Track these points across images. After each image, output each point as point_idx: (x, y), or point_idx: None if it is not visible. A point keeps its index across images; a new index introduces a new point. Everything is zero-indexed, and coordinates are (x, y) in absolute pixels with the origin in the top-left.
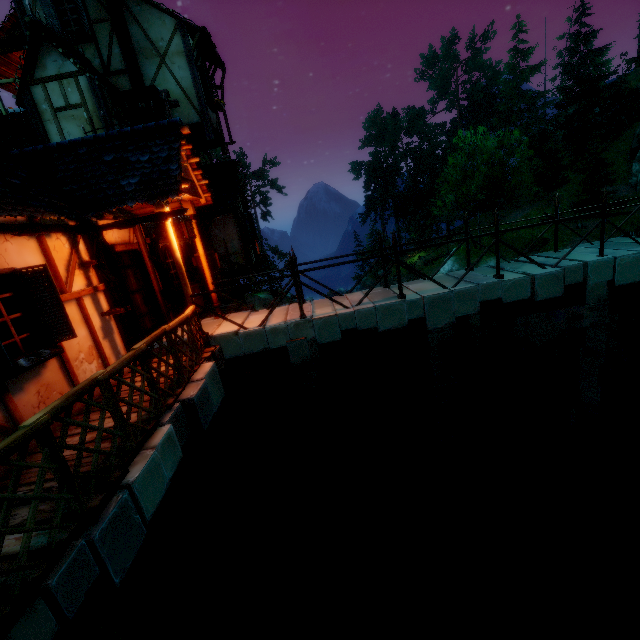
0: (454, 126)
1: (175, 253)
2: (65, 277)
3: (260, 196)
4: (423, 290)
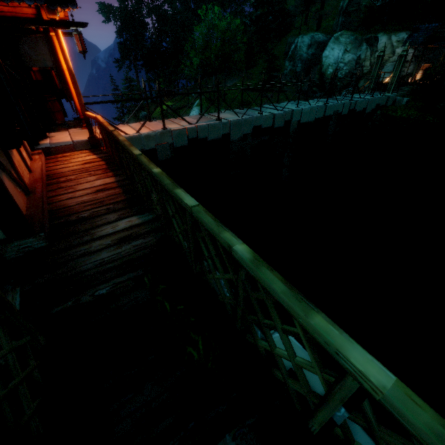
0: None
1: (69, 63)
2: None
3: None
4: (227, 117)
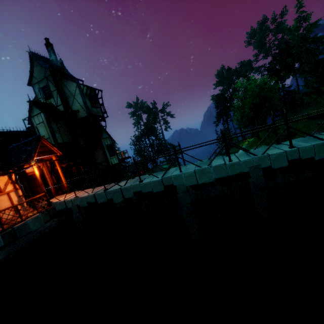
0: (270, 65)
1: (37, 176)
2: (4, 187)
3: (163, 120)
4: (117, 186)
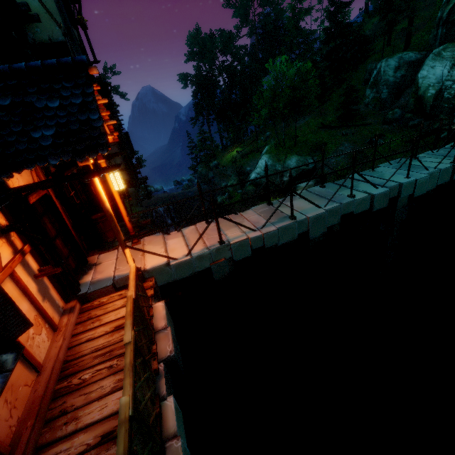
0: (253, 49)
1: (105, 204)
2: None
3: None
4: (303, 209)
